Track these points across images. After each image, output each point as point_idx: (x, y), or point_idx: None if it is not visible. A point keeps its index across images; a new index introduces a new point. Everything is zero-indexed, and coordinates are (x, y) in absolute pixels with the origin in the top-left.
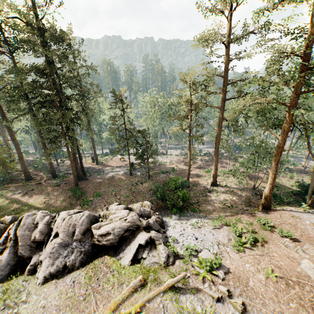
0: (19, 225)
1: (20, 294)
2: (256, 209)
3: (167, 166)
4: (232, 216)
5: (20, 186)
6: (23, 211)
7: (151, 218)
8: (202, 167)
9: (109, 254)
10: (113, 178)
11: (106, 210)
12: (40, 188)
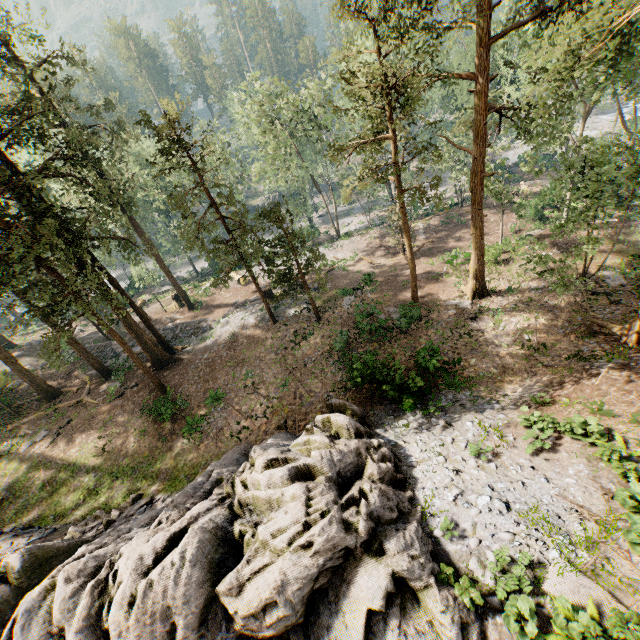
0: None
1: None
2: (618, 344)
3: (350, 270)
4: (566, 387)
5: (41, 419)
6: (64, 485)
7: (367, 473)
8: (432, 249)
9: (291, 639)
10: (237, 341)
11: (242, 487)
12: (85, 412)
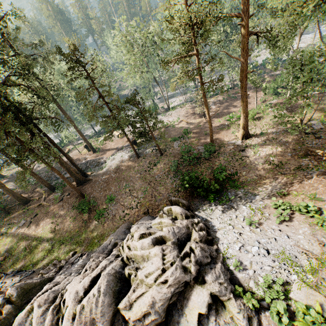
0: None
1: None
2: (321, 160)
3: (176, 127)
4: (294, 185)
5: (21, 215)
6: (36, 248)
7: (193, 238)
8: (219, 113)
9: None
10: (119, 168)
11: (128, 249)
12: (43, 210)
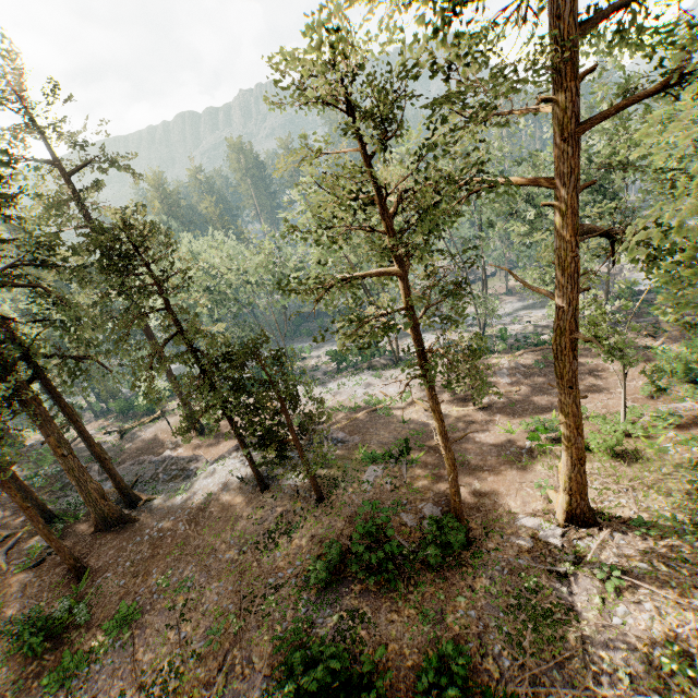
0: None
1: None
2: None
3: (396, 416)
4: None
5: None
6: None
7: None
8: (515, 403)
9: None
10: (205, 511)
11: None
12: None
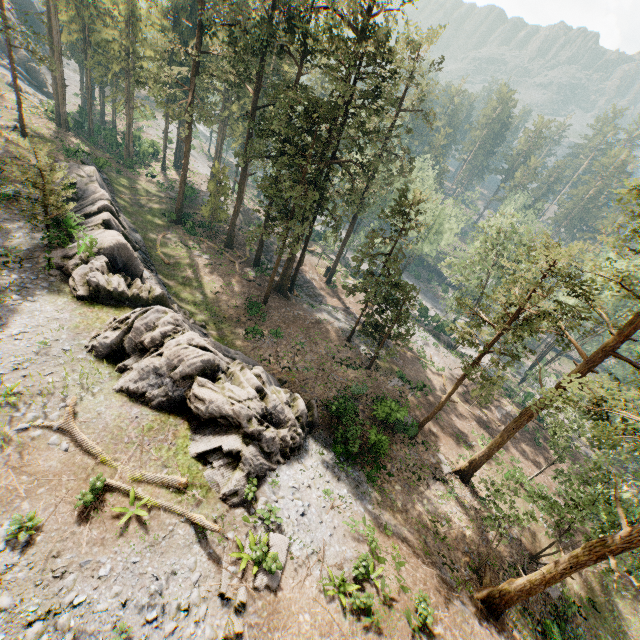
0: (143, 315)
1: (97, 383)
2: (474, 588)
3: (427, 372)
4: (409, 549)
5: (214, 250)
6: (189, 286)
7: (279, 430)
8: (490, 428)
9: (191, 423)
10: (320, 325)
11: (240, 369)
12: (230, 269)
